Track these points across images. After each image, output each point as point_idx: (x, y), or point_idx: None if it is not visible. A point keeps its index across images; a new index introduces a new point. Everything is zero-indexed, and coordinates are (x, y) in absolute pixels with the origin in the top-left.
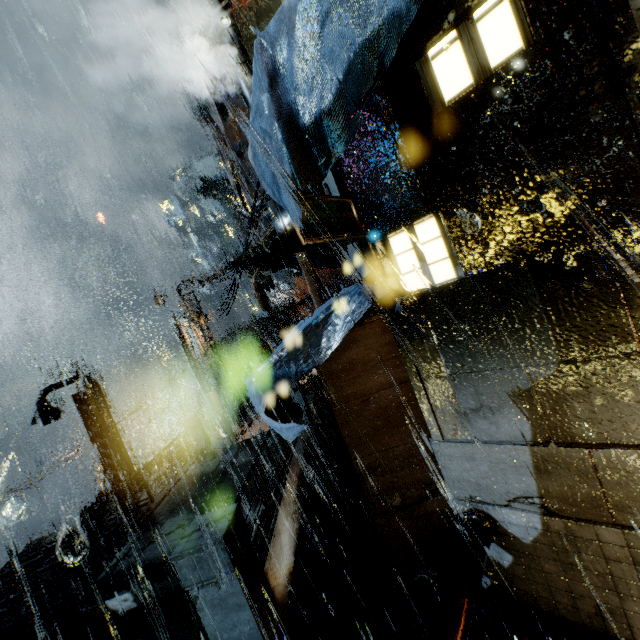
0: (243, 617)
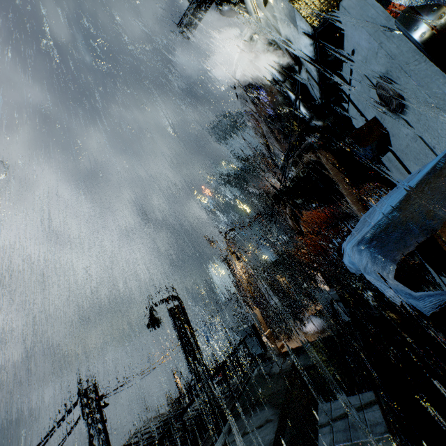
0: None
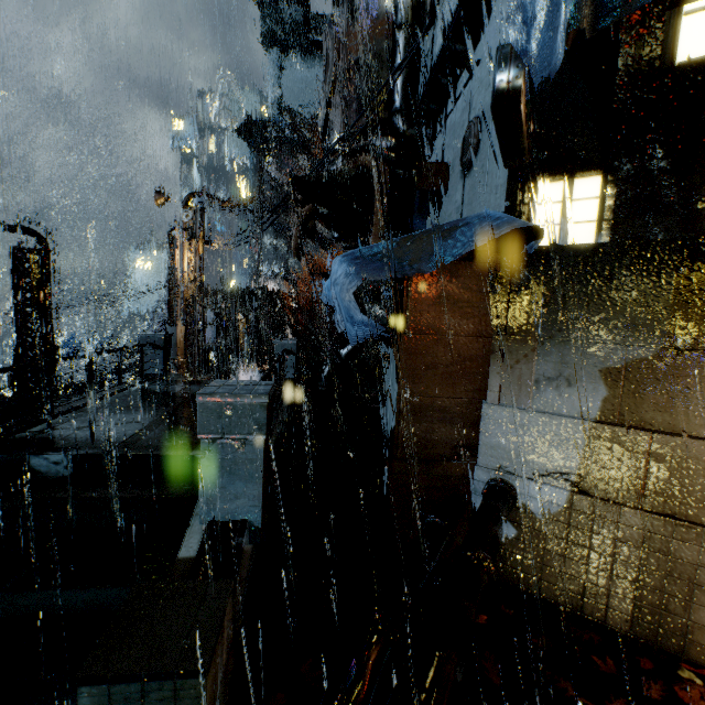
0: (250, 491)
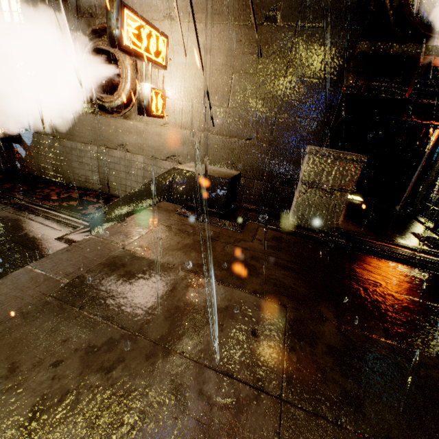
0: None
